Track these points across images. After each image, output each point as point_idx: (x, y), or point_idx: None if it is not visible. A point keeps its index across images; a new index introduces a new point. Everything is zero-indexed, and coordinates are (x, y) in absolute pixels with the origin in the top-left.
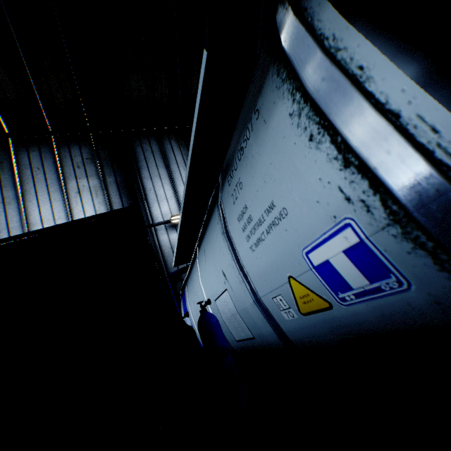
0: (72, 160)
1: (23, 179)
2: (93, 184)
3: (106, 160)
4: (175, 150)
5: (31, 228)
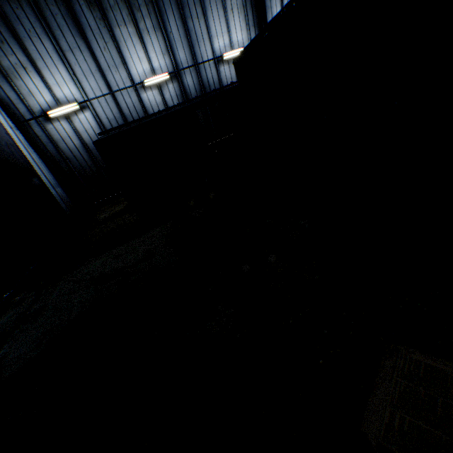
0: None
1: None
2: (238, 3)
3: None
4: None
5: (212, 40)
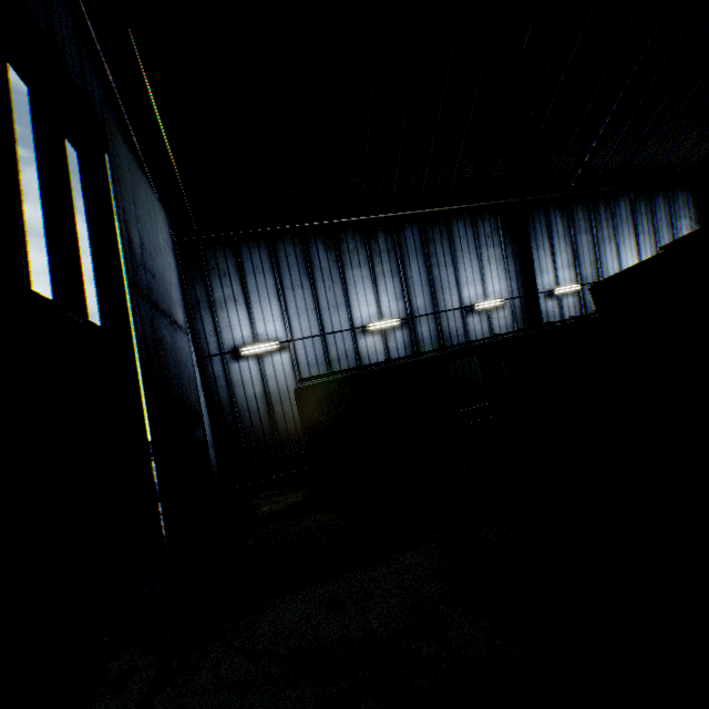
0: (484, 230)
1: (455, 247)
2: (497, 253)
3: (506, 231)
4: (557, 221)
5: (461, 288)
